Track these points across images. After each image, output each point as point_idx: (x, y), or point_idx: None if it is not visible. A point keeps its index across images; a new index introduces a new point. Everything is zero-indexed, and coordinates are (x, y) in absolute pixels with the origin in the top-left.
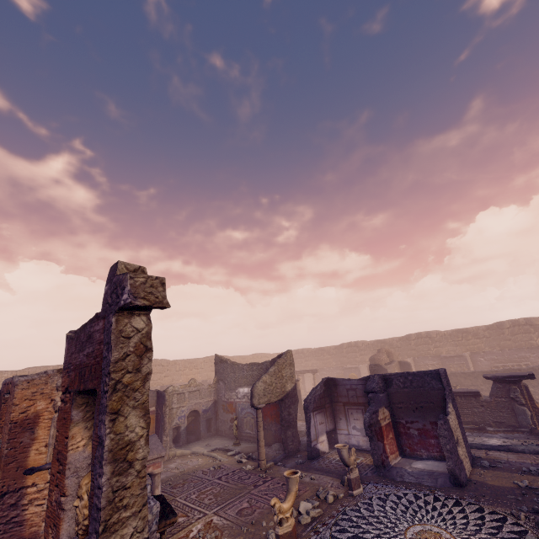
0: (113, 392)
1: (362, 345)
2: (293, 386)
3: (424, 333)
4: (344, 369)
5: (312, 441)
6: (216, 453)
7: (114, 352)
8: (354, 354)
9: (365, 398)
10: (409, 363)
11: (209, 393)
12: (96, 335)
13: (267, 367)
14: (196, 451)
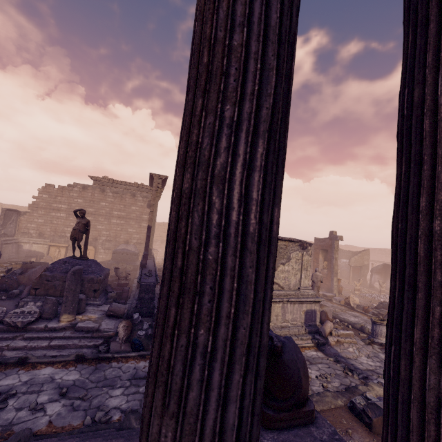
0: (334, 251)
1: None
2: (368, 263)
3: None
4: None
5: (371, 282)
6: None
7: (335, 246)
8: None
9: None
10: None
11: None
12: (326, 241)
13: (356, 253)
14: None
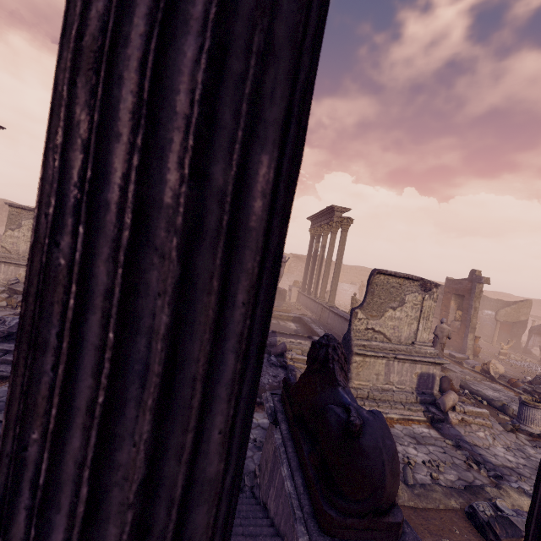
0: (474, 298)
1: None
2: (525, 319)
3: None
4: None
5: (528, 346)
6: None
7: (476, 290)
8: None
9: None
10: None
11: None
12: (464, 283)
13: (509, 304)
14: None
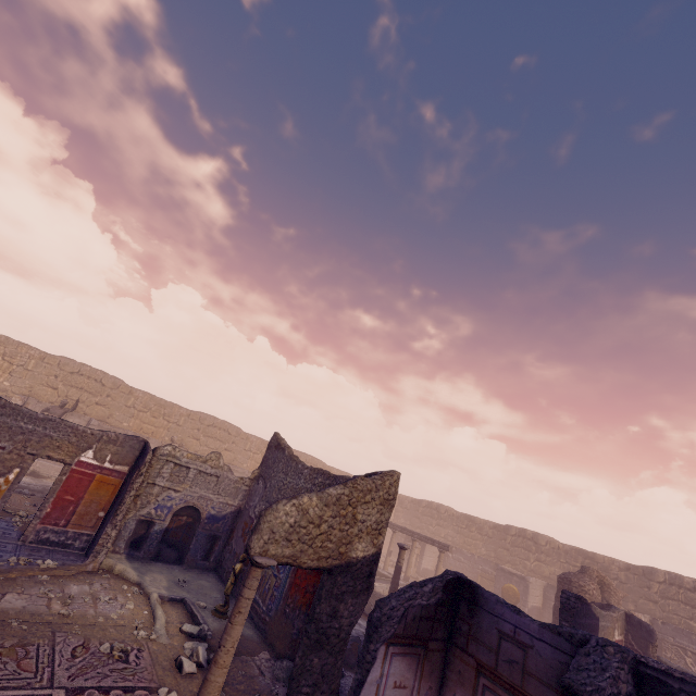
0: None
1: (545, 544)
2: (372, 552)
3: (688, 579)
4: (498, 569)
5: None
6: (172, 610)
7: None
8: (524, 553)
9: (550, 694)
10: (653, 630)
11: (234, 491)
12: None
13: None
14: (144, 584)
